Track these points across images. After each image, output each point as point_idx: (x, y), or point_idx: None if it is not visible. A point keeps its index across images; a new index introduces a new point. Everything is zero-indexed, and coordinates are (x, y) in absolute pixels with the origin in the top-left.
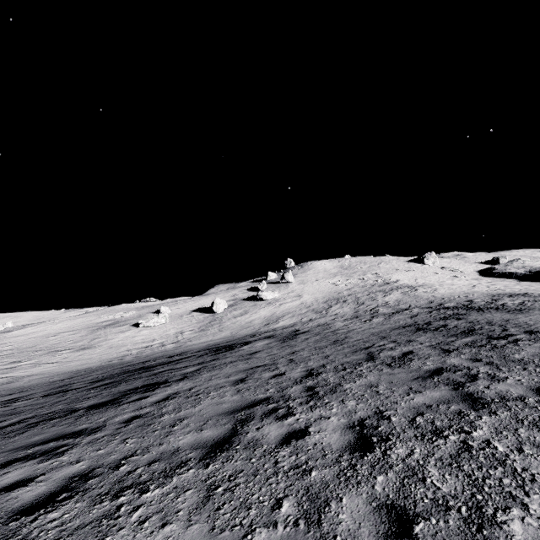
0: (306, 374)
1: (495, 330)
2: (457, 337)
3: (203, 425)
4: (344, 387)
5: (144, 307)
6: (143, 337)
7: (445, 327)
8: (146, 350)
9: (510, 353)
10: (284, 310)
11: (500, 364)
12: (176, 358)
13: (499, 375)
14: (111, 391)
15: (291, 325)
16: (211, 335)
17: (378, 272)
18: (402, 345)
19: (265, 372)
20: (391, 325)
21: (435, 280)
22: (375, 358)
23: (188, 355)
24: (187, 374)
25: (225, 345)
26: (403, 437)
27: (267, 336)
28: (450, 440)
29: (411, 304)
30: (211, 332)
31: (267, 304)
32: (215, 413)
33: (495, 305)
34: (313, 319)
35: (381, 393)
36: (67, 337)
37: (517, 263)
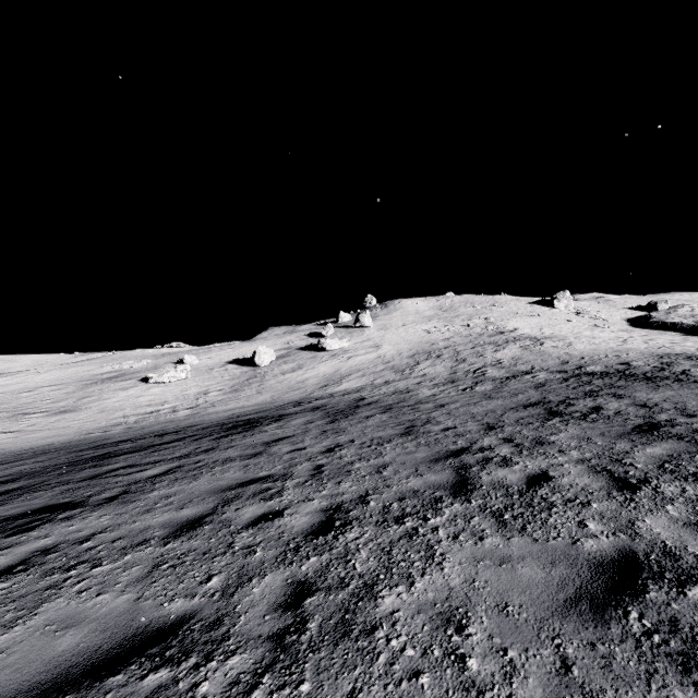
0: (321, 522)
1: None
2: (633, 443)
3: None
4: (378, 609)
5: (165, 355)
6: (151, 397)
7: (600, 414)
8: (149, 418)
9: None
10: (353, 365)
11: None
12: (166, 438)
13: None
14: None
15: (357, 389)
16: (244, 399)
17: (489, 316)
18: (526, 453)
19: (252, 502)
20: (505, 400)
21: (568, 330)
22: (470, 486)
23: (186, 435)
24: (136, 484)
25: (250, 419)
26: None
27: (315, 406)
28: None
29: (534, 364)
30: (246, 393)
31: (331, 356)
32: (4, 684)
33: (671, 372)
34: (390, 381)
35: (473, 679)
36: (46, 394)
37: (684, 310)
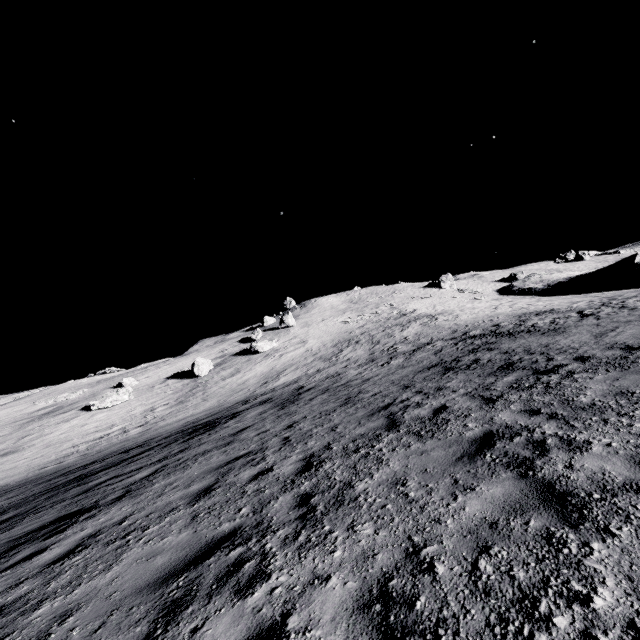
0: (303, 466)
1: (538, 360)
2: (497, 377)
3: (97, 631)
4: (356, 490)
5: (100, 381)
6: (96, 423)
7: (478, 363)
8: (100, 442)
9: (572, 394)
10: (286, 361)
11: (569, 417)
12: (134, 452)
13: (576, 439)
14: None
15: (294, 380)
16: (192, 408)
17: (392, 302)
18: (431, 397)
19: (245, 469)
20: (414, 367)
21: (455, 305)
22: (398, 423)
23: (152, 445)
24: (133, 485)
25: (206, 422)
26: (467, 632)
27: (262, 400)
28: (559, 634)
29: (433, 336)
30: (192, 403)
31: (265, 356)
32: (134, 585)
33: (525, 327)
34: (321, 369)
35: (413, 499)
36: None
37: (535, 278)
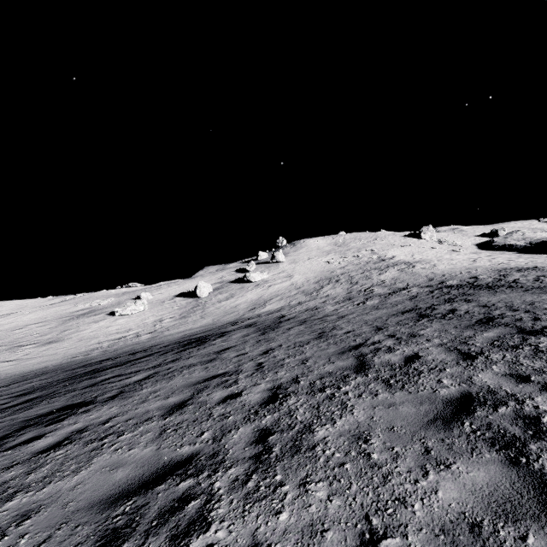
0: (269, 396)
1: (523, 318)
2: (475, 331)
3: (40, 546)
4: (315, 437)
5: (125, 293)
6: (118, 326)
7: (455, 314)
8: (118, 342)
9: None
10: (273, 292)
11: None
12: (138, 355)
13: None
14: (17, 417)
15: (278, 309)
16: (191, 323)
17: (373, 248)
18: (404, 343)
19: (218, 389)
20: (388, 309)
21: (433, 255)
22: (367, 366)
23: (153, 352)
24: (127, 386)
25: (200, 337)
26: None
27: (248, 324)
28: None
29: (409, 282)
30: (192, 319)
31: (255, 286)
32: (90, 498)
33: (506, 281)
34: (302, 302)
35: (375, 462)
36: (34, 330)
37: (517, 235)
